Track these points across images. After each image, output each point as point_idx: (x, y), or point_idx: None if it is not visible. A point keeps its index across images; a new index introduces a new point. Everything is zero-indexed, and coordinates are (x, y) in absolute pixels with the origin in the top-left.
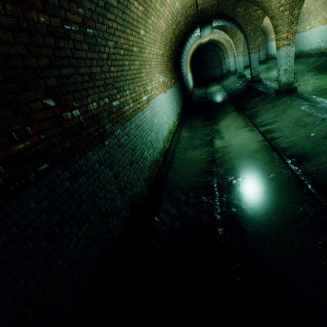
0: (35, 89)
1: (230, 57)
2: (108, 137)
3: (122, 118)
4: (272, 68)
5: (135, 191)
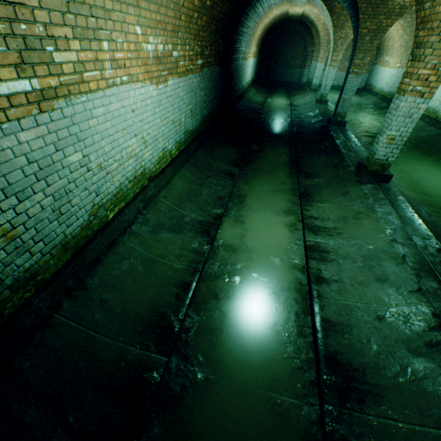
0: None
1: (320, 62)
2: None
3: None
4: (366, 108)
5: None
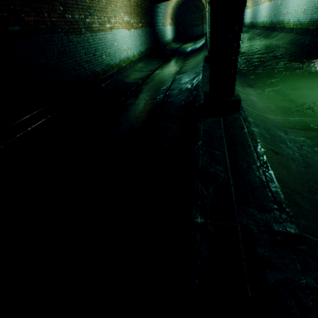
0: (57, 2)
1: None
2: (83, 35)
3: (91, 30)
4: None
5: (95, 69)
